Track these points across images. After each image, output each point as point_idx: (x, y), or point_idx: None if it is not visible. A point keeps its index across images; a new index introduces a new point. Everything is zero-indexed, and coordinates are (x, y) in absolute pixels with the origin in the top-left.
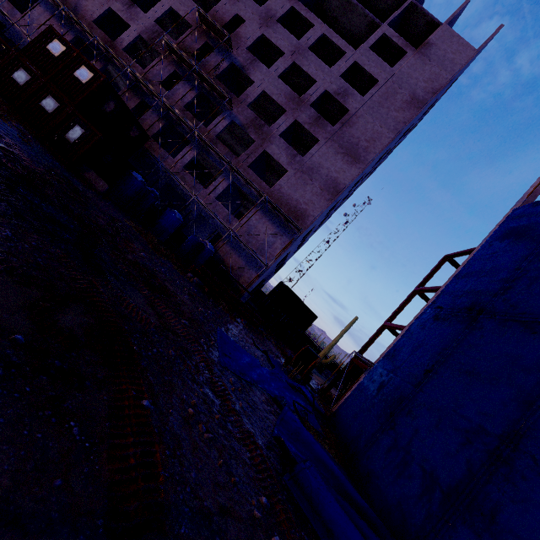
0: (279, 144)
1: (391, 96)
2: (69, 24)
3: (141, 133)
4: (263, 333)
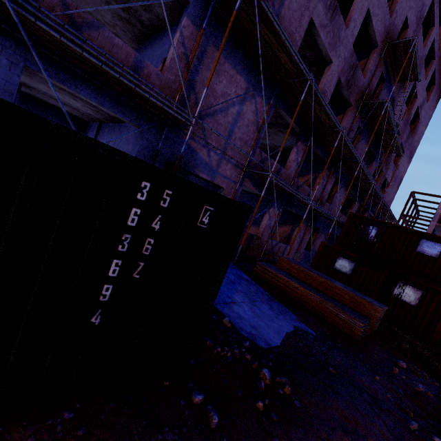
0: (391, 168)
1: (434, 98)
2: (268, 83)
3: None
4: None
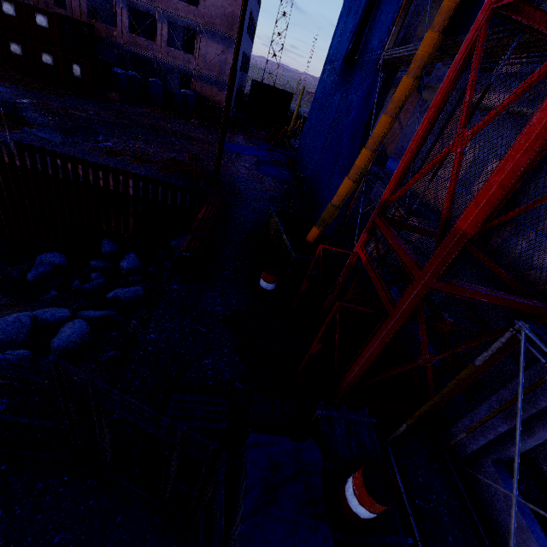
0: None
1: None
2: None
3: (88, 28)
4: (254, 131)
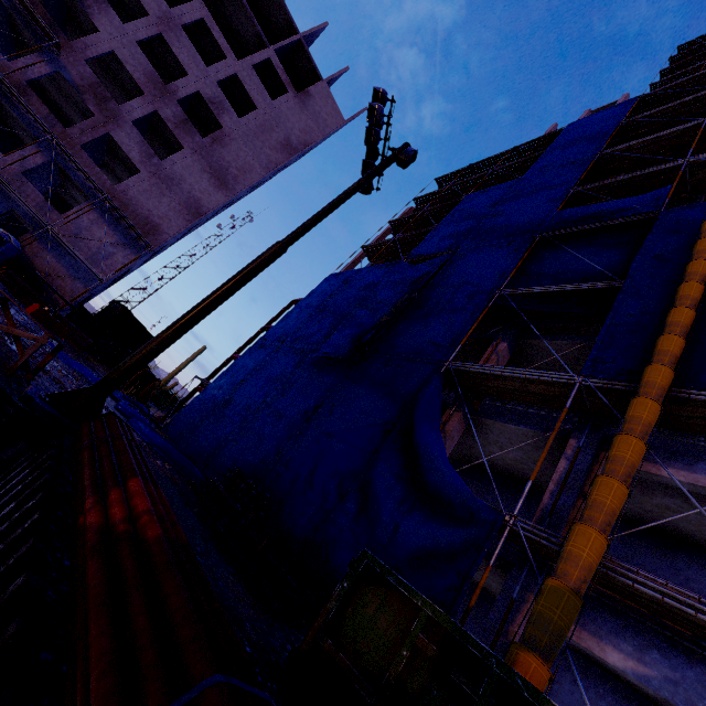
0: (131, 133)
1: (267, 131)
2: None
3: None
4: (90, 358)
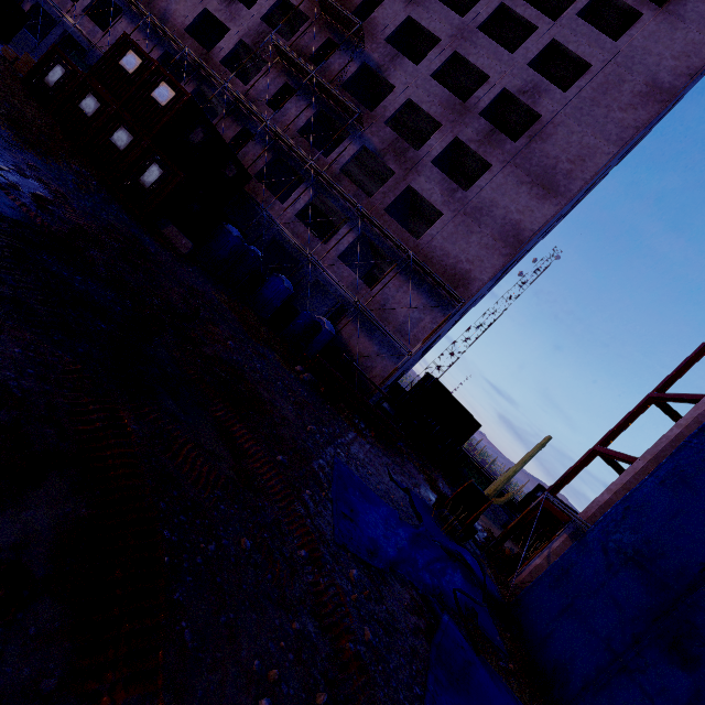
0: (431, 175)
1: (612, 87)
2: (157, 36)
3: (239, 172)
4: (402, 451)
